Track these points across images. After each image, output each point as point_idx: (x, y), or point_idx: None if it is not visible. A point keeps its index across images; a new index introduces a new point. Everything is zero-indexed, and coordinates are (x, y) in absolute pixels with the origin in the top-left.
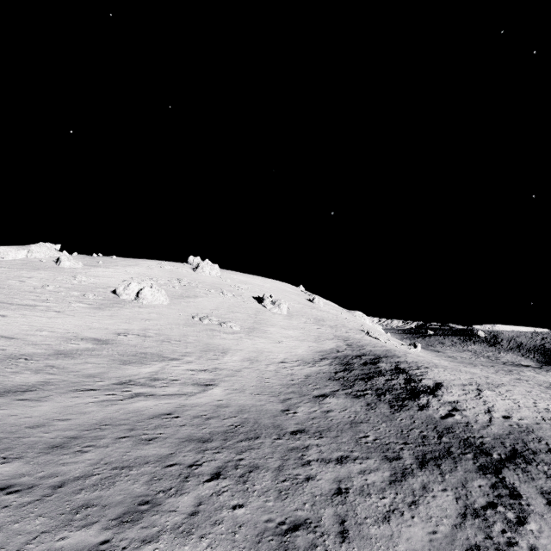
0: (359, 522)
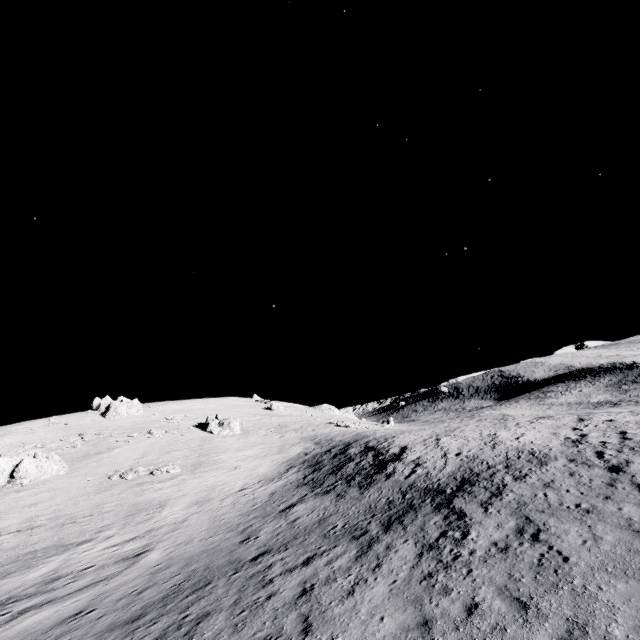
0: (323, 610)
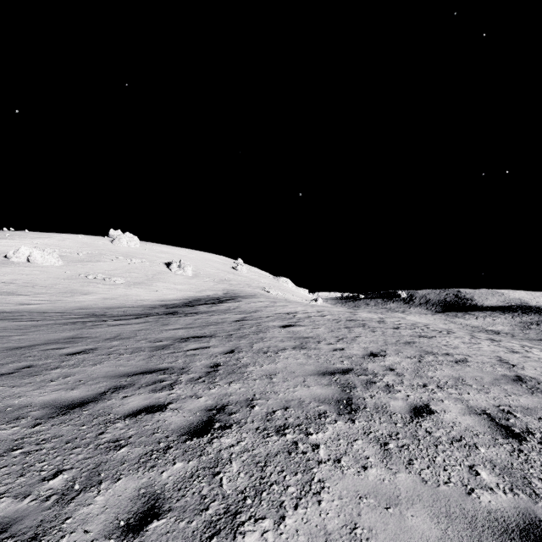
0: None
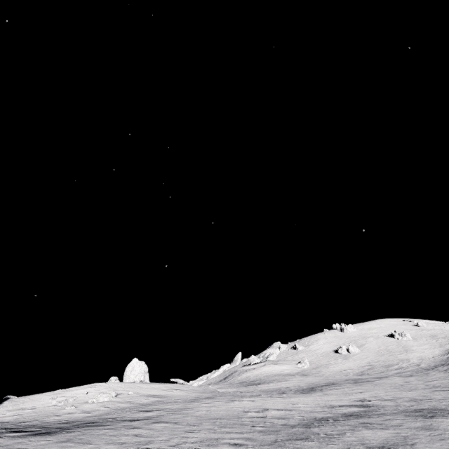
0: None
